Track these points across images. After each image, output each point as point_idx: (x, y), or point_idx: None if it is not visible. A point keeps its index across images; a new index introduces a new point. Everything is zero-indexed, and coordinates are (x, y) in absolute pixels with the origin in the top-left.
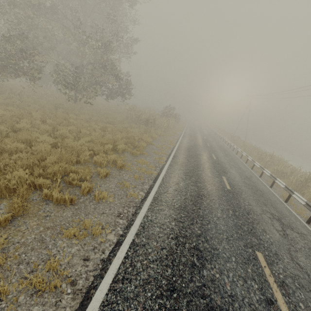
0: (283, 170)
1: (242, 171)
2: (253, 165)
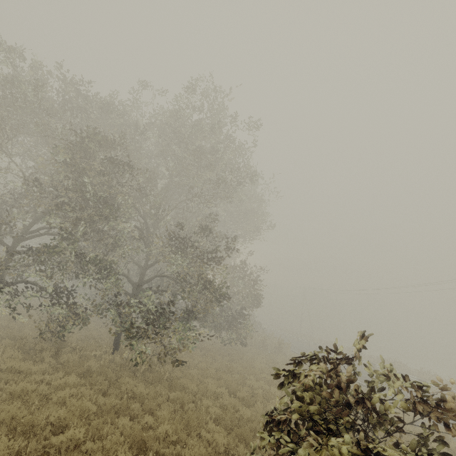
0: (429, 378)
1: None
2: None
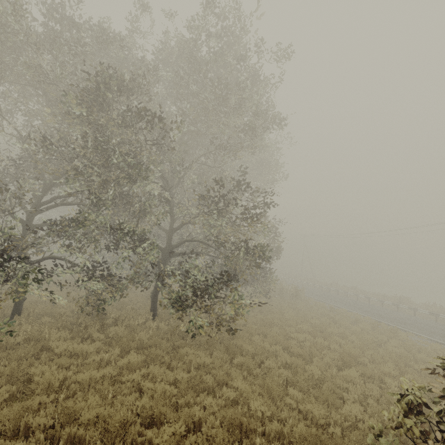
0: (437, 310)
1: (429, 322)
2: (414, 312)
